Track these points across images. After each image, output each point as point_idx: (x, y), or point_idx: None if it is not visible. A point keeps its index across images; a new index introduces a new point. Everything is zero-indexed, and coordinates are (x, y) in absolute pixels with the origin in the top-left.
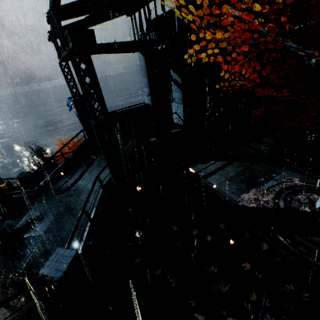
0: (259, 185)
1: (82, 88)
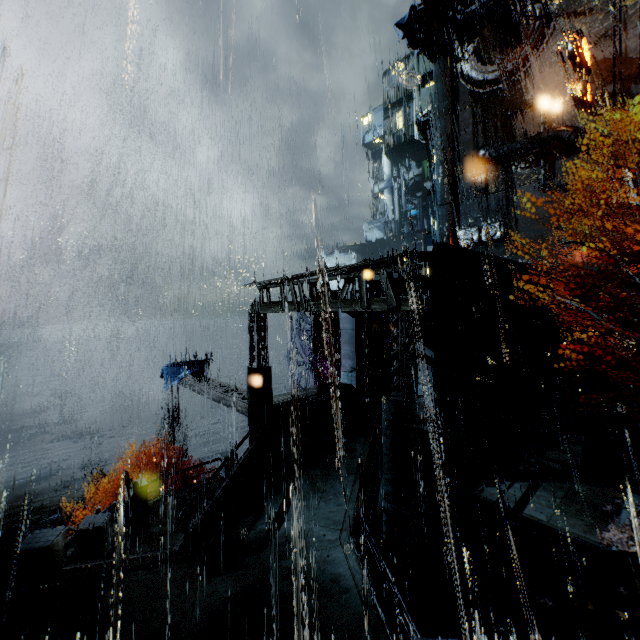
0: (612, 517)
1: (402, 352)
